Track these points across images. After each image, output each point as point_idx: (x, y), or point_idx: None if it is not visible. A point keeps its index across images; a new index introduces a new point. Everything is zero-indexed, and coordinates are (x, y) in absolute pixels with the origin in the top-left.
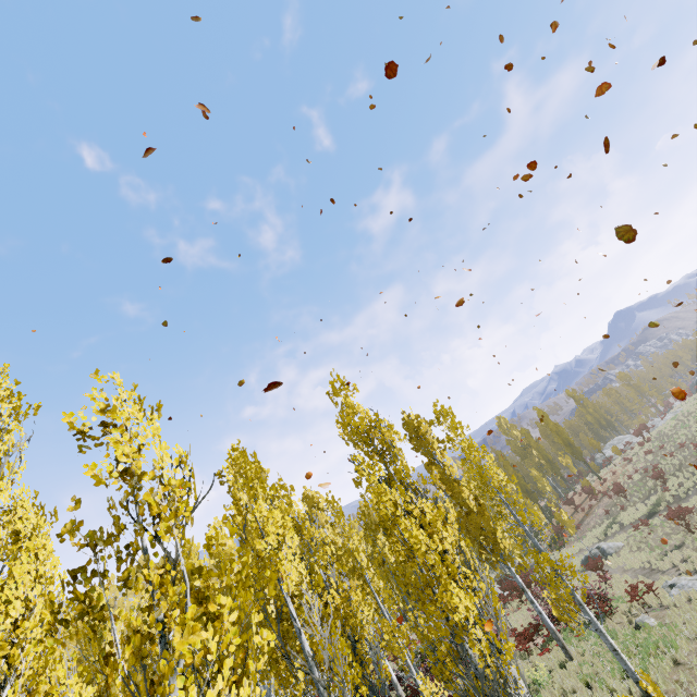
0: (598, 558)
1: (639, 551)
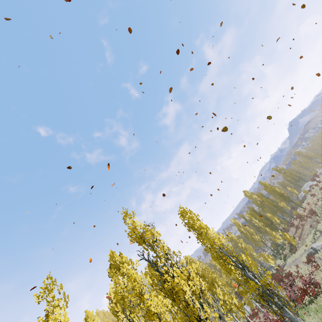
0: (310, 255)
1: None
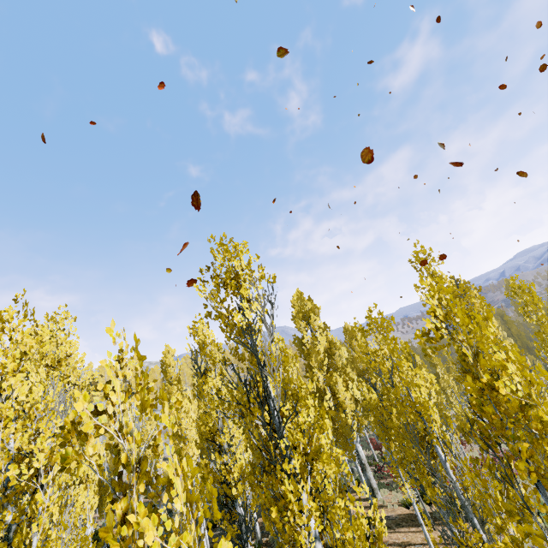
0: None
1: None
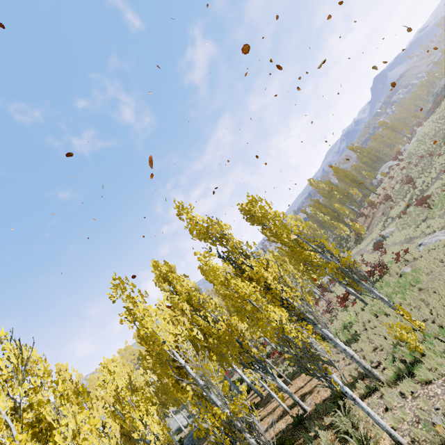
0: (379, 242)
1: (403, 230)
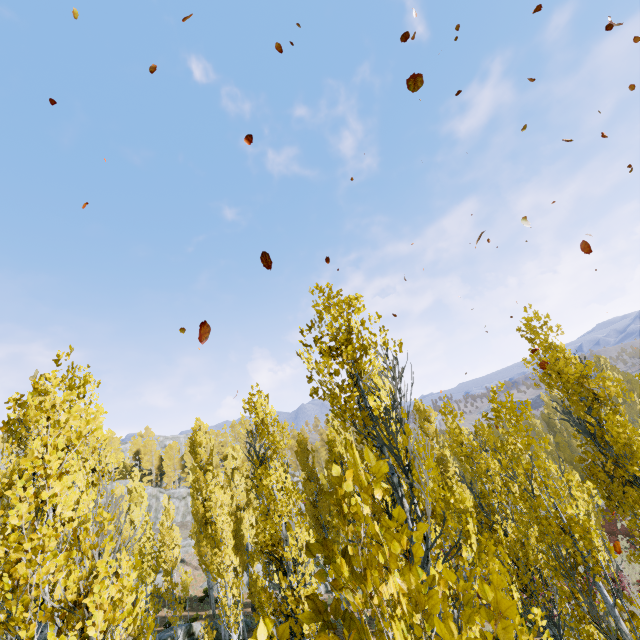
0: None
1: None
